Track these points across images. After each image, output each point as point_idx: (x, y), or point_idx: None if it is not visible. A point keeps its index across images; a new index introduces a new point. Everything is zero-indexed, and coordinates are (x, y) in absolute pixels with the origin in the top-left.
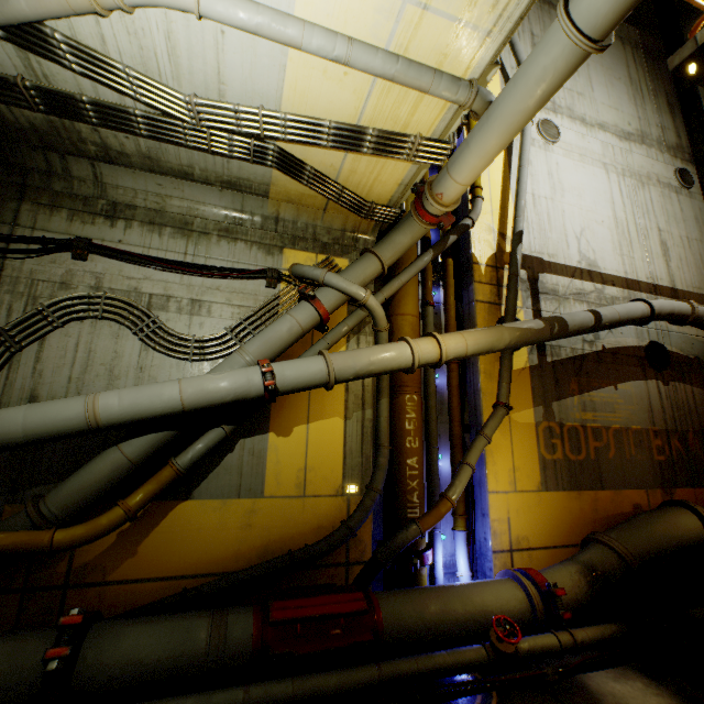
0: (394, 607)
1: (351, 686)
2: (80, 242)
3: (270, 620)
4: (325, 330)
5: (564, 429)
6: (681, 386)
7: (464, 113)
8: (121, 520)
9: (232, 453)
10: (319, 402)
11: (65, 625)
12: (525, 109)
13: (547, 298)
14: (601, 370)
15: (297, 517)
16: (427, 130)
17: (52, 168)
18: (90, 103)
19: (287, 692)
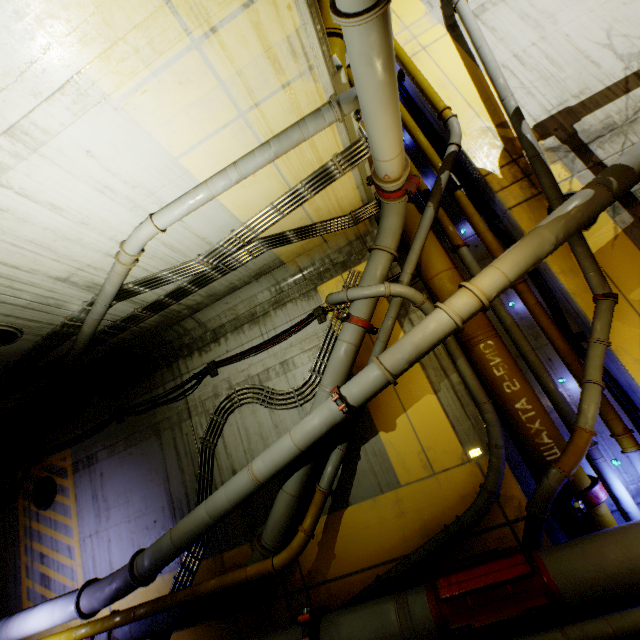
0: (562, 564)
1: None
2: (210, 366)
3: (439, 597)
4: (374, 332)
5: None
6: None
7: (352, 112)
8: (305, 540)
9: (360, 460)
10: (405, 389)
11: (301, 622)
12: (378, 84)
13: (601, 142)
14: None
15: (438, 494)
16: (336, 148)
17: (179, 333)
18: (165, 298)
19: None
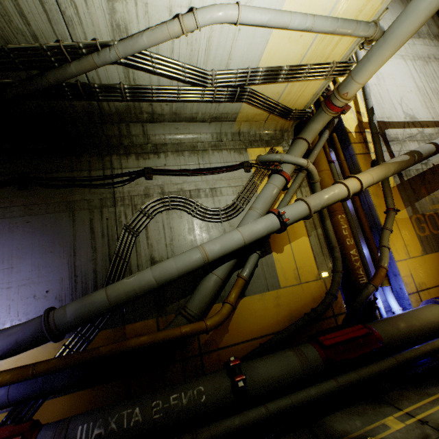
0: (382, 329)
1: (385, 369)
2: (148, 170)
3: (325, 346)
4: (286, 189)
5: (426, 217)
6: None
7: (361, 42)
8: (231, 310)
9: (257, 268)
10: (292, 230)
11: (233, 365)
12: (413, 30)
13: (393, 143)
14: (435, 178)
15: (301, 295)
16: (338, 57)
17: (121, 133)
18: (156, 89)
19: (356, 377)
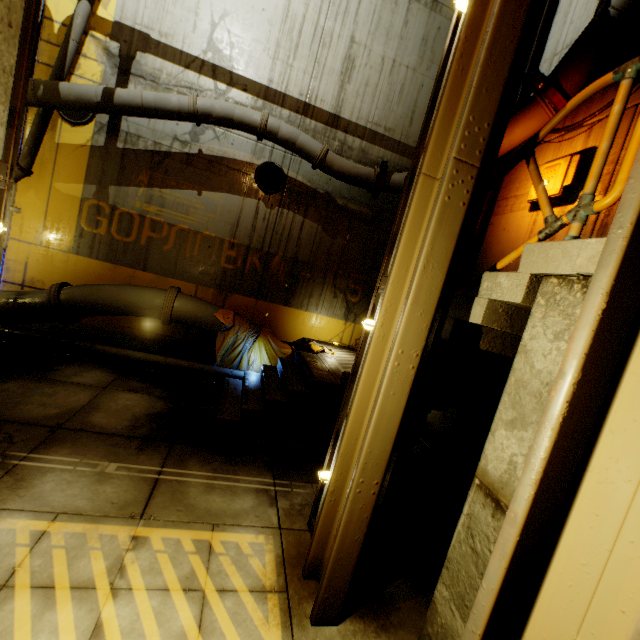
0: None
1: None
2: None
3: None
4: None
5: (118, 213)
6: (290, 215)
7: None
8: None
9: None
10: None
11: None
12: None
13: (140, 82)
14: (187, 173)
15: None
16: None
17: None
18: None
19: None
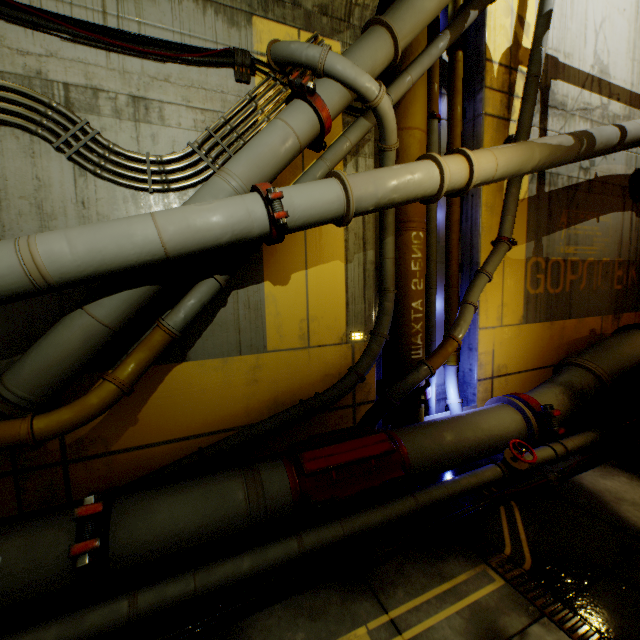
0: (416, 443)
1: (394, 519)
2: None
3: (305, 473)
4: (322, 147)
5: (549, 264)
6: None
7: None
8: (116, 397)
9: (225, 308)
10: (317, 243)
11: (83, 517)
12: None
13: (555, 114)
14: (589, 201)
15: (303, 368)
16: None
17: None
18: None
19: (338, 535)
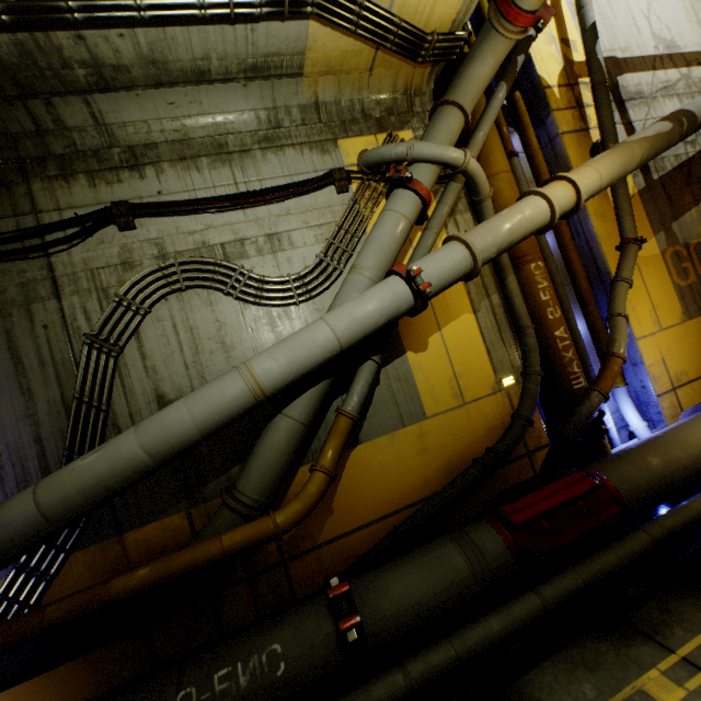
0: (619, 475)
1: (631, 558)
2: (119, 207)
3: (515, 526)
4: (425, 220)
5: (690, 249)
6: None
7: None
8: (327, 484)
9: (379, 386)
10: (442, 303)
11: (336, 596)
12: None
13: (633, 105)
14: None
15: (466, 426)
16: None
17: (40, 126)
18: None
19: (577, 583)
